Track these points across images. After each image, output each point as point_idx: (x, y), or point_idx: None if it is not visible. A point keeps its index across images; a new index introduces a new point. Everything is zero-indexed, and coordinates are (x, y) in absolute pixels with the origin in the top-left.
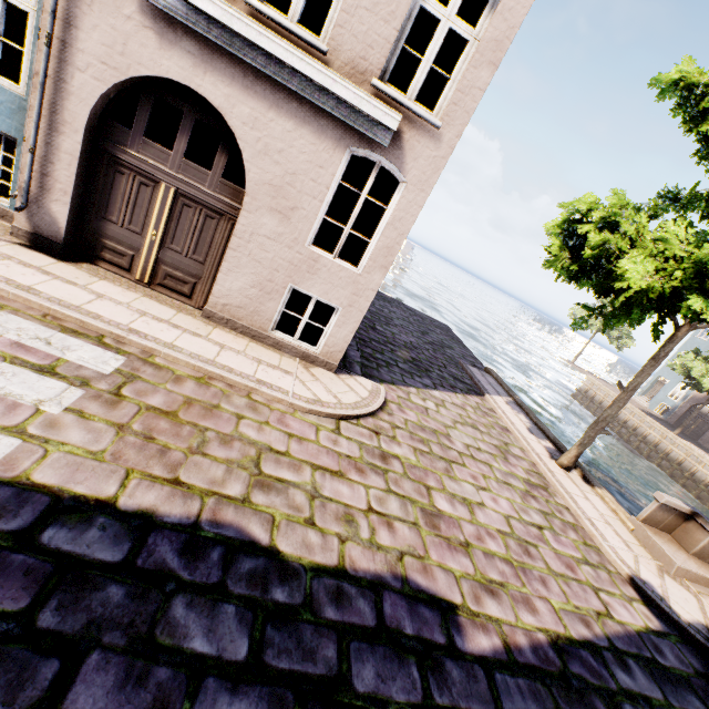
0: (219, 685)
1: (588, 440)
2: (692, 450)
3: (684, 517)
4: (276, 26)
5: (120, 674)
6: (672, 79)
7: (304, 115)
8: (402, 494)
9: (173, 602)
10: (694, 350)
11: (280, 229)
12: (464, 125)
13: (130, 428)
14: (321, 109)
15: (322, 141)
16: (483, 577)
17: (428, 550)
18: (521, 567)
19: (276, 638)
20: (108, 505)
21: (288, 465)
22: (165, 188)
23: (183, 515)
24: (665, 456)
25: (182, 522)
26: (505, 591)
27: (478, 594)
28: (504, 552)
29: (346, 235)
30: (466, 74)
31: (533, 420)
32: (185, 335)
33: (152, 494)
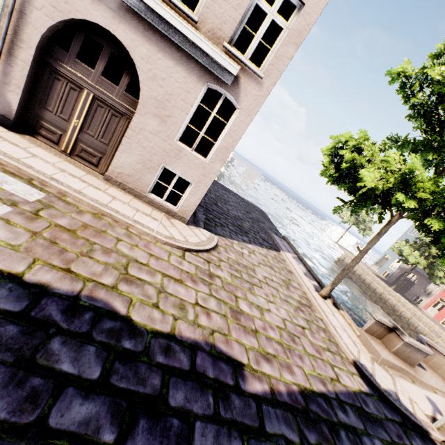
0: (76, 392)
1: (338, 280)
2: (400, 298)
3: (389, 330)
4: (167, 1)
5: (5, 378)
6: (398, 71)
7: (180, 59)
8: (219, 298)
9: (52, 340)
10: (405, 240)
11: (159, 128)
12: (277, 79)
13: (41, 235)
14: (191, 56)
15: (190, 76)
16: (263, 350)
17: (230, 331)
18: (288, 348)
19: (121, 369)
20: (16, 277)
21: (147, 272)
22: (87, 93)
23: (69, 290)
24: (385, 302)
25: (67, 294)
26: (276, 360)
27: (258, 359)
28: (279, 338)
29: (200, 137)
30: (280, 48)
31: (308, 269)
32: (90, 187)
33: (49, 275)
